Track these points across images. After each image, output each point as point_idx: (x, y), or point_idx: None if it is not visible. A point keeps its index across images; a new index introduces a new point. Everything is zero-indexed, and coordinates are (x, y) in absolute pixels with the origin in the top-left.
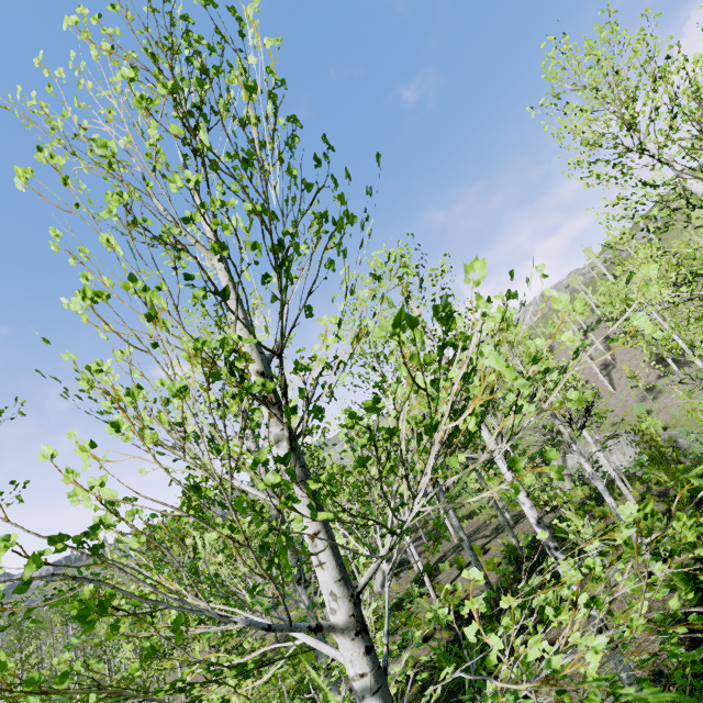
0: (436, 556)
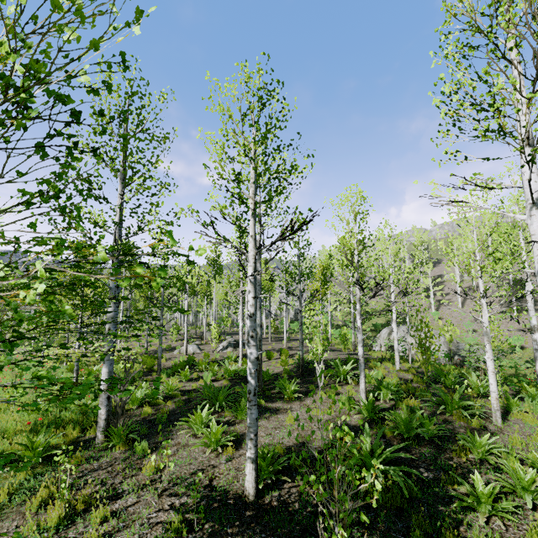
0: (266, 348)
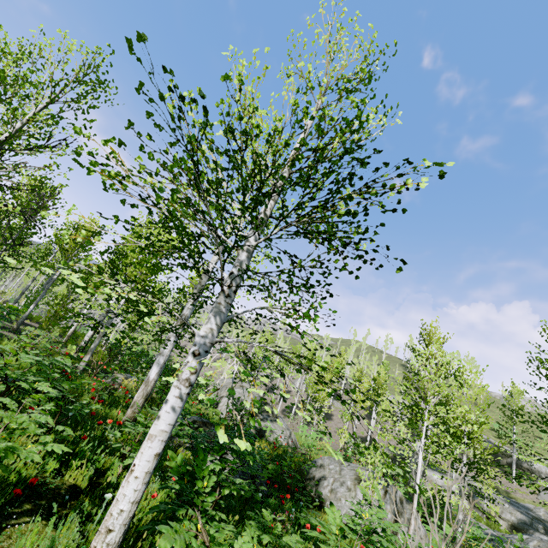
0: None
